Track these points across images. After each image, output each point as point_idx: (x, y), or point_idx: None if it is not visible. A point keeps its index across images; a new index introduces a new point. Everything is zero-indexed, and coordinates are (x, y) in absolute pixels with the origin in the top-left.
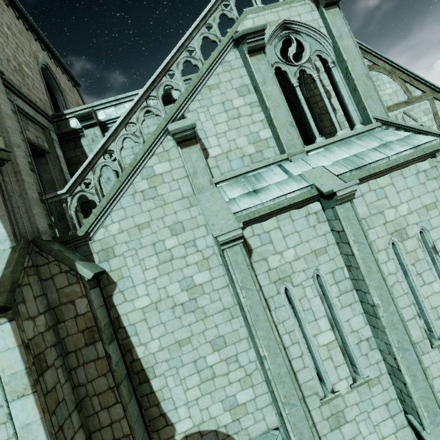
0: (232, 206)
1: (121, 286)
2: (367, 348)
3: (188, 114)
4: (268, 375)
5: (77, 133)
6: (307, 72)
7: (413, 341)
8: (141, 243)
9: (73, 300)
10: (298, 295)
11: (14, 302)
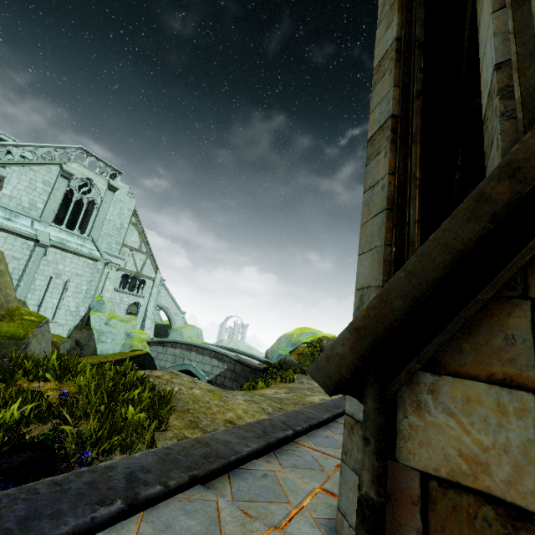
0: None
1: None
2: None
3: (9, 169)
4: None
5: None
6: (84, 201)
7: None
8: None
9: None
10: None
11: None
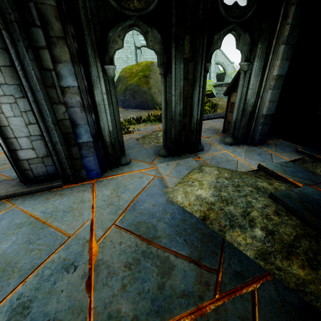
0: (140, 41)
1: None
2: None
3: None
4: None
5: None
6: None
7: None
8: None
9: None
10: None
11: None
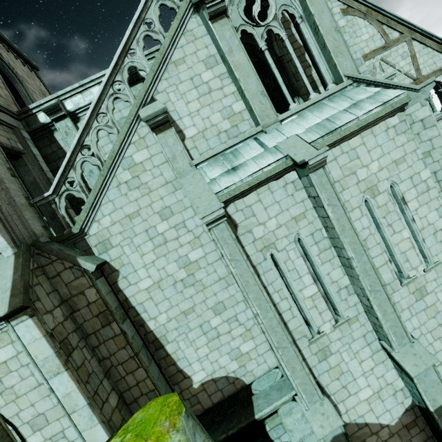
0: (214, 186)
1: (123, 272)
2: (346, 294)
3: (158, 96)
4: (262, 328)
5: (48, 128)
6: (275, 32)
7: (383, 283)
8: (135, 231)
9: (83, 291)
10: (282, 259)
11: (31, 301)
